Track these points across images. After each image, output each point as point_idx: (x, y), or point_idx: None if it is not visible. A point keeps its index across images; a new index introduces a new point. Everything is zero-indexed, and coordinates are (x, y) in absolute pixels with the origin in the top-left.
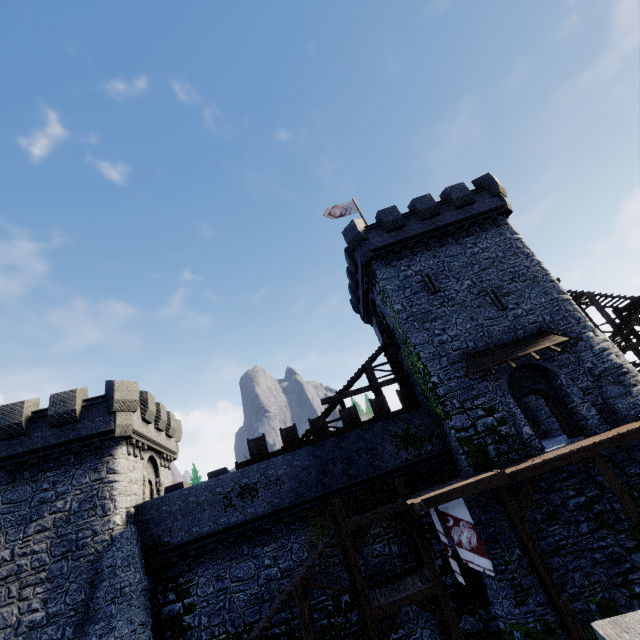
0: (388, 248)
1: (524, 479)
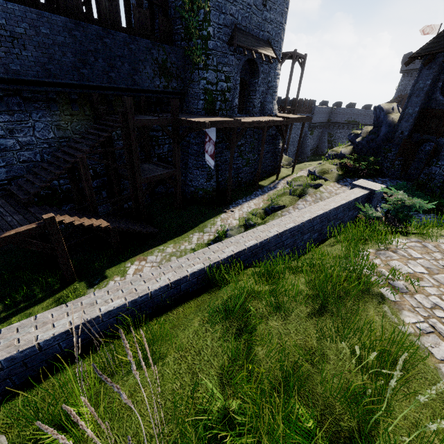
0: None
1: (242, 127)
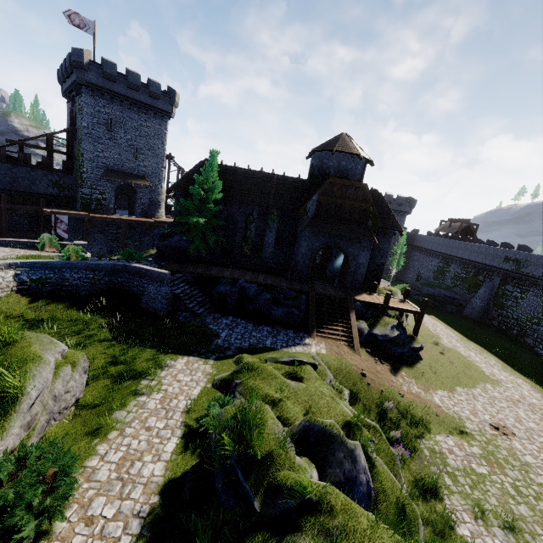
0: (98, 87)
1: (96, 219)
